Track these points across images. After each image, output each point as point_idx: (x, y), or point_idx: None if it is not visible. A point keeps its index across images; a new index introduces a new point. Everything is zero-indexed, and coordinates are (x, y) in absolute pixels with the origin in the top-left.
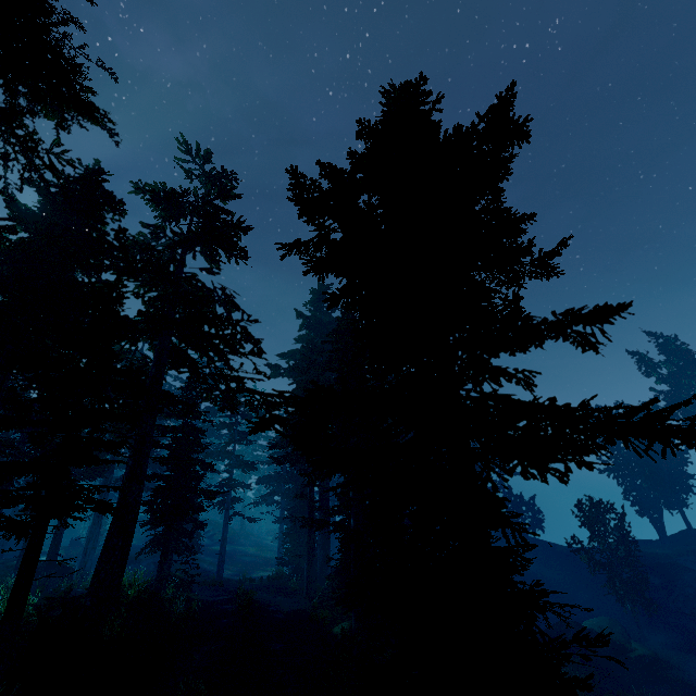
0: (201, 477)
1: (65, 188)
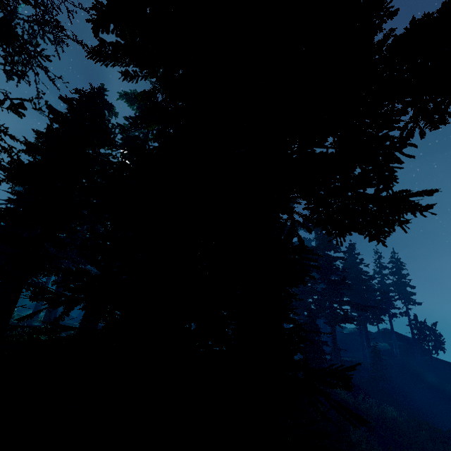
0: None
1: (79, 99)
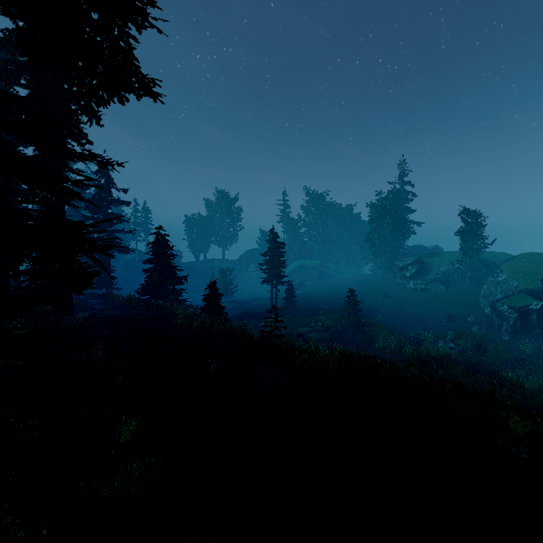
0: None
1: None
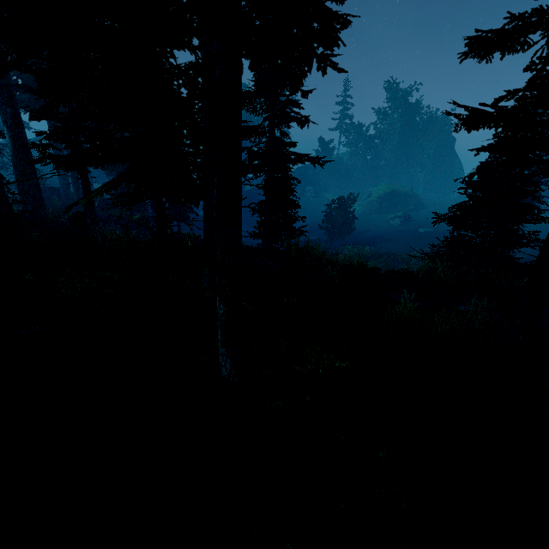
0: None
1: None
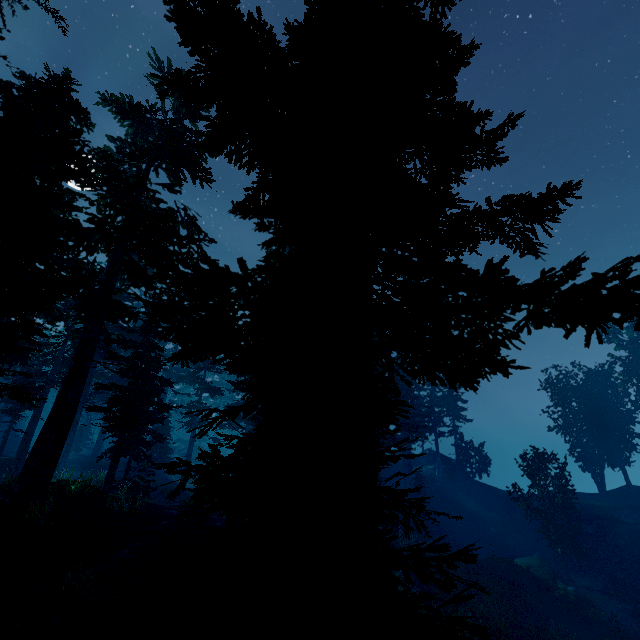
0: (160, 393)
1: (27, 90)
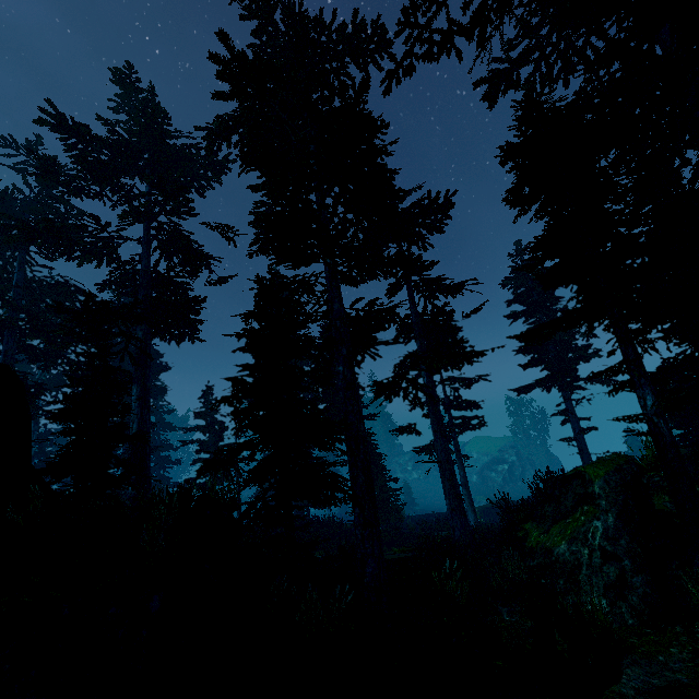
0: None
1: None
